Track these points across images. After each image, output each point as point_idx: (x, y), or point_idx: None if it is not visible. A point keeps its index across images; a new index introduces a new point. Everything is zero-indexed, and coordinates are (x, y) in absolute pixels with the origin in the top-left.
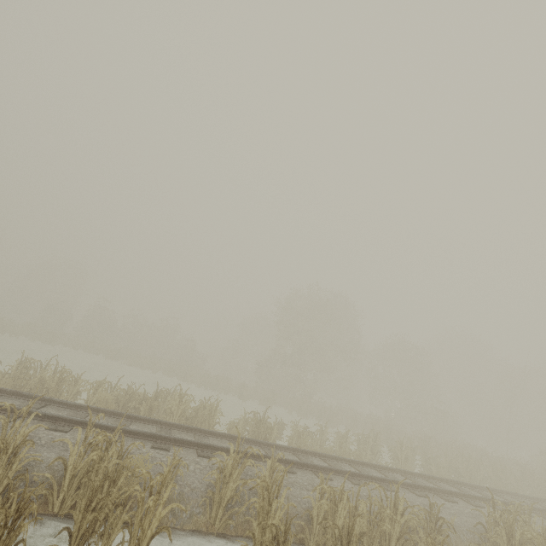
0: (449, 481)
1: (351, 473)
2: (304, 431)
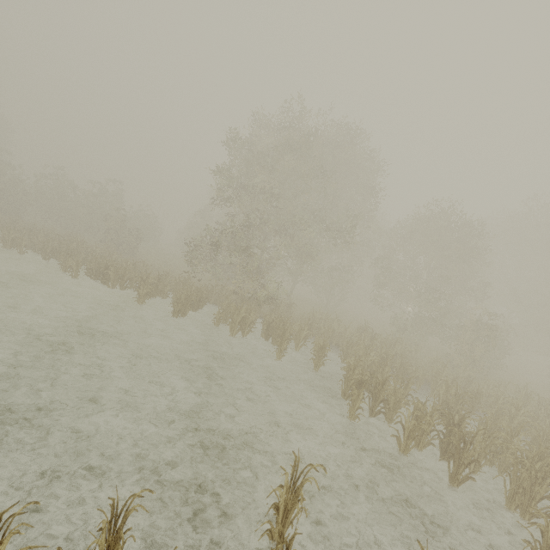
0: None
1: None
2: None
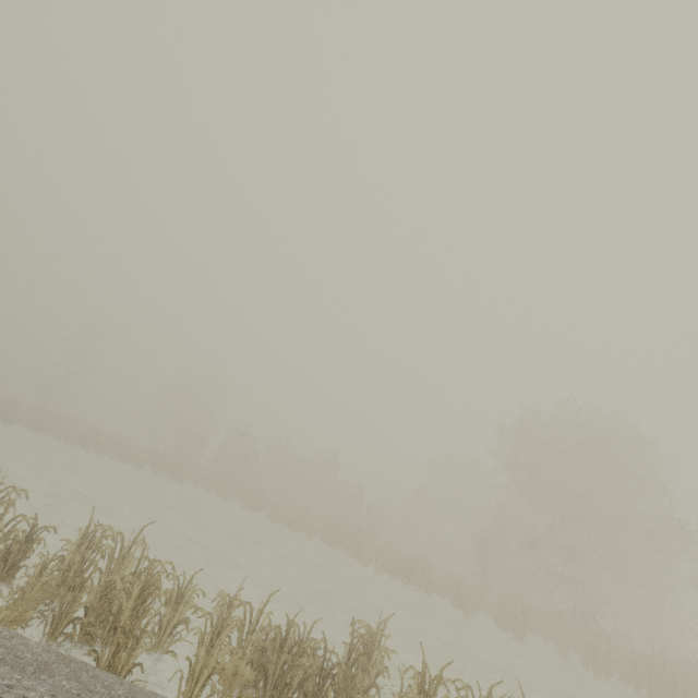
0: None
1: None
2: None
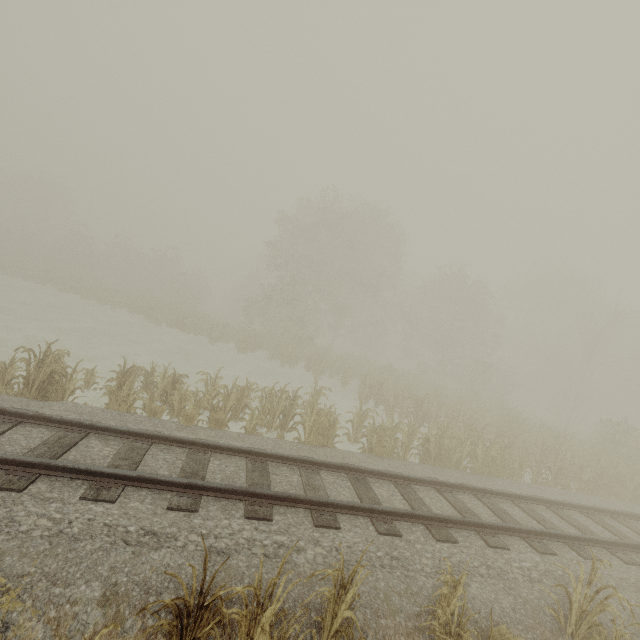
0: (346, 468)
1: (21, 461)
2: (124, 380)
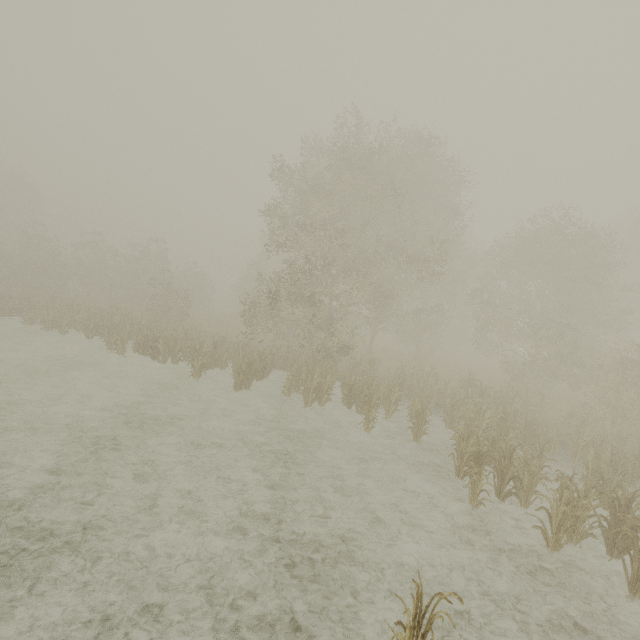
0: None
1: None
2: None
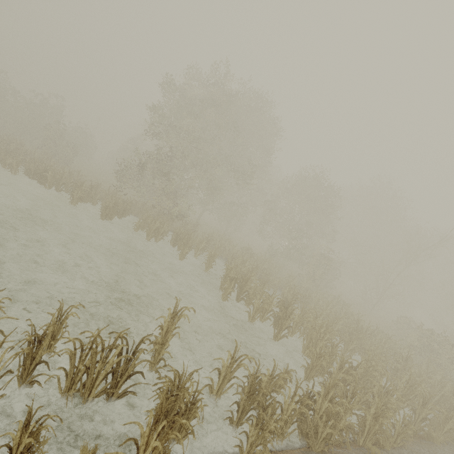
0: None
1: None
2: None
